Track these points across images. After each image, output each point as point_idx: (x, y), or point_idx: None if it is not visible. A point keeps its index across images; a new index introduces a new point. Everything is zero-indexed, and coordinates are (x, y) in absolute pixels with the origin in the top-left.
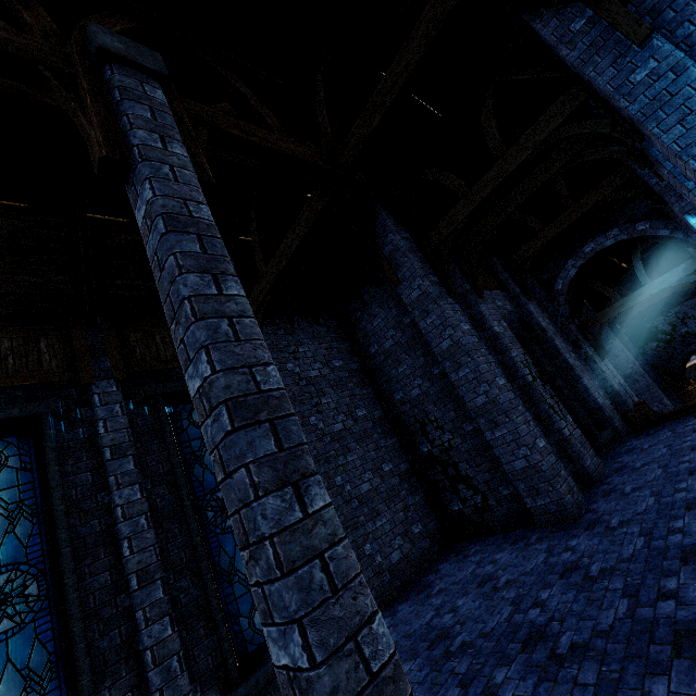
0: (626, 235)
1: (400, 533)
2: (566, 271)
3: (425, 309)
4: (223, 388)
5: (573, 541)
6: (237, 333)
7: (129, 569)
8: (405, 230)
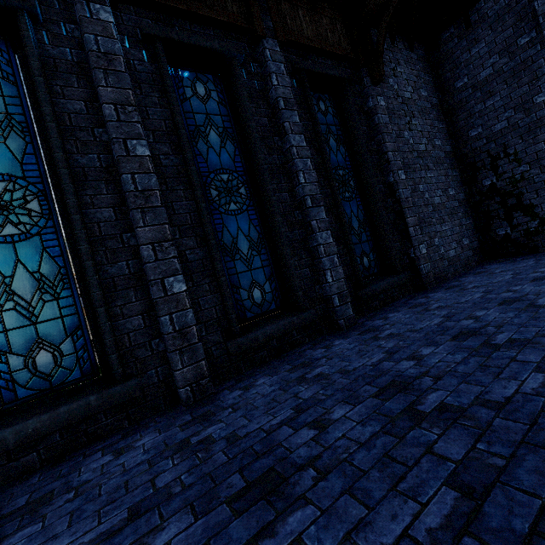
0: None
1: (456, 240)
2: None
3: None
4: None
5: None
6: None
7: (305, 192)
8: None
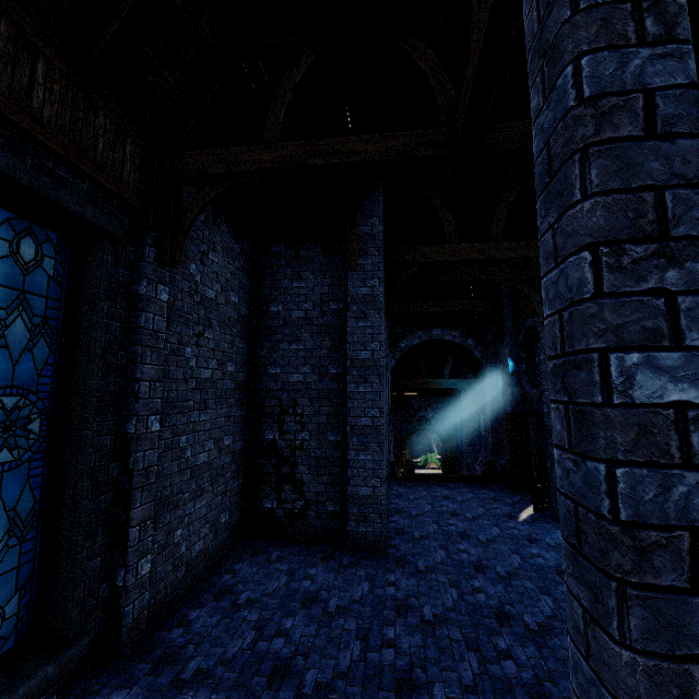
0: (460, 341)
1: (211, 520)
2: (413, 337)
3: (366, 311)
4: None
5: (391, 575)
6: None
7: None
8: (384, 224)
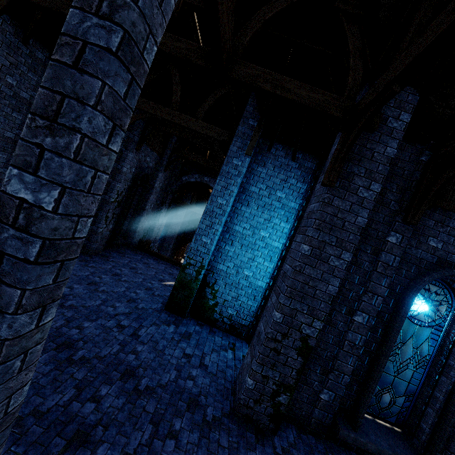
0: None
1: None
2: (192, 176)
3: None
4: None
5: None
6: None
7: None
8: None
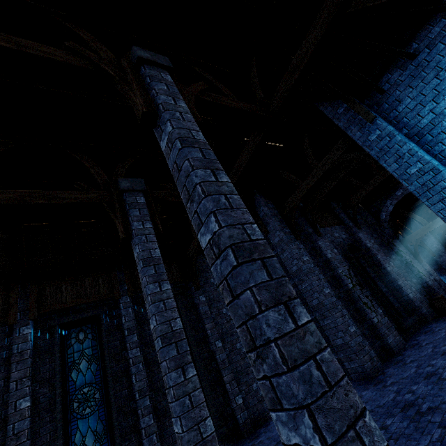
0: None
1: None
2: (386, 207)
3: (282, 248)
4: (160, 331)
5: (364, 391)
6: (166, 307)
7: (135, 389)
8: (271, 202)
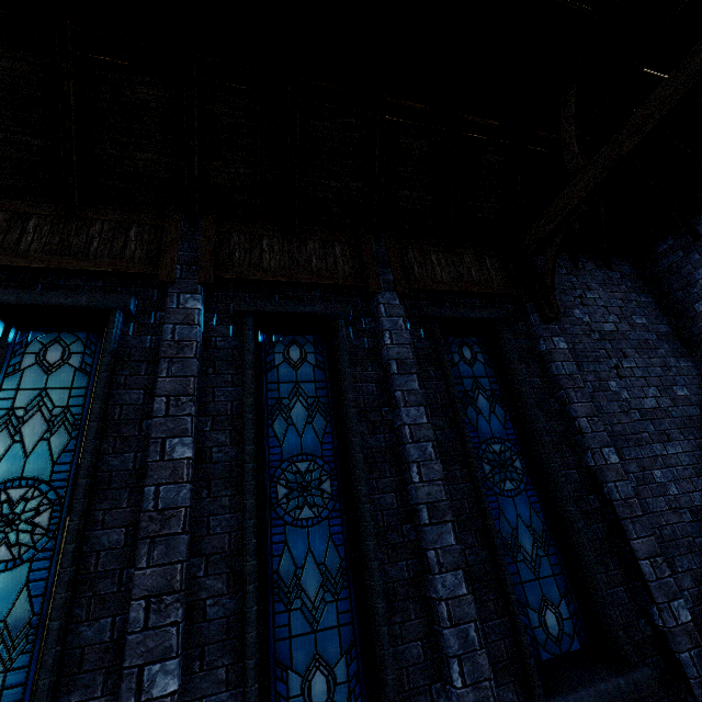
0: None
1: None
2: None
3: None
4: None
5: None
6: None
7: (419, 498)
8: None
